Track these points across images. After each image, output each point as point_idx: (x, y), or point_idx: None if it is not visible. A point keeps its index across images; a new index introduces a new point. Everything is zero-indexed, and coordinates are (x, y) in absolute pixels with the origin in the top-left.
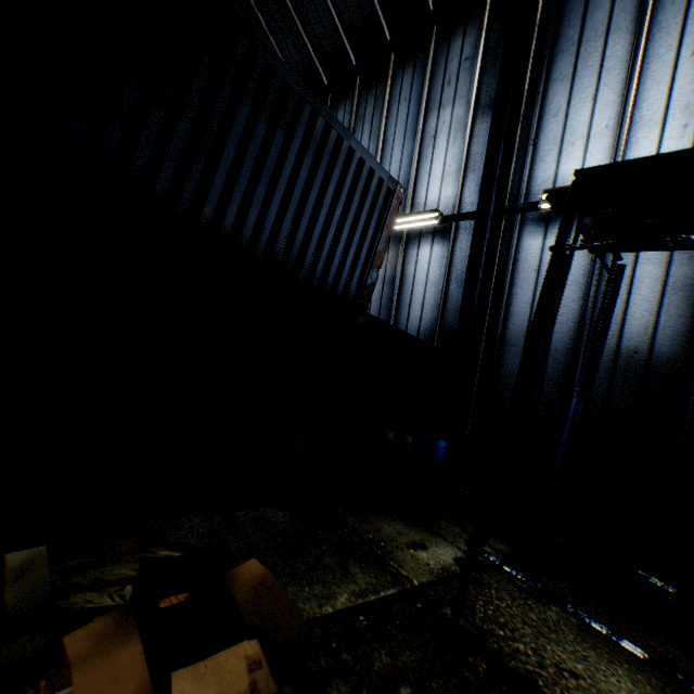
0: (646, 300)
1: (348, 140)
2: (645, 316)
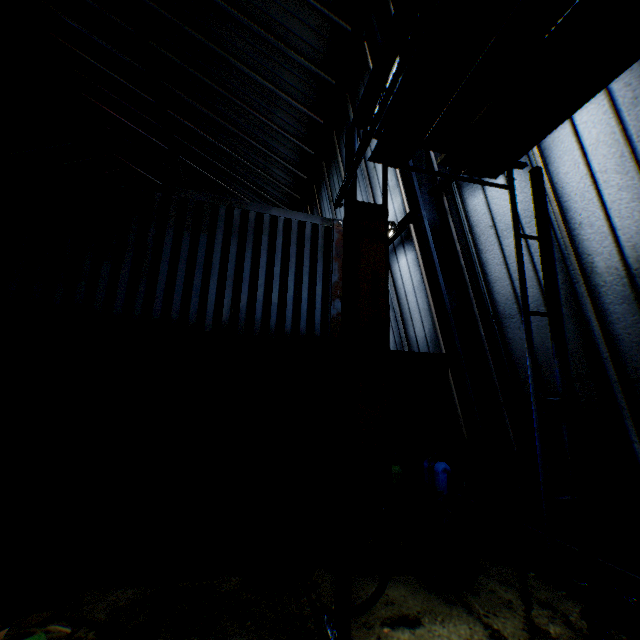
0: (624, 187)
1: (268, 212)
2: (635, 206)
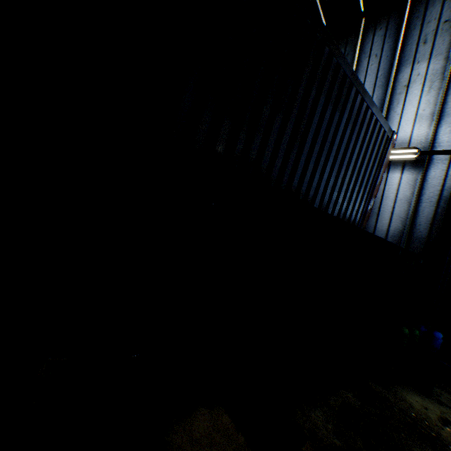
0: None
1: (371, 107)
2: None
